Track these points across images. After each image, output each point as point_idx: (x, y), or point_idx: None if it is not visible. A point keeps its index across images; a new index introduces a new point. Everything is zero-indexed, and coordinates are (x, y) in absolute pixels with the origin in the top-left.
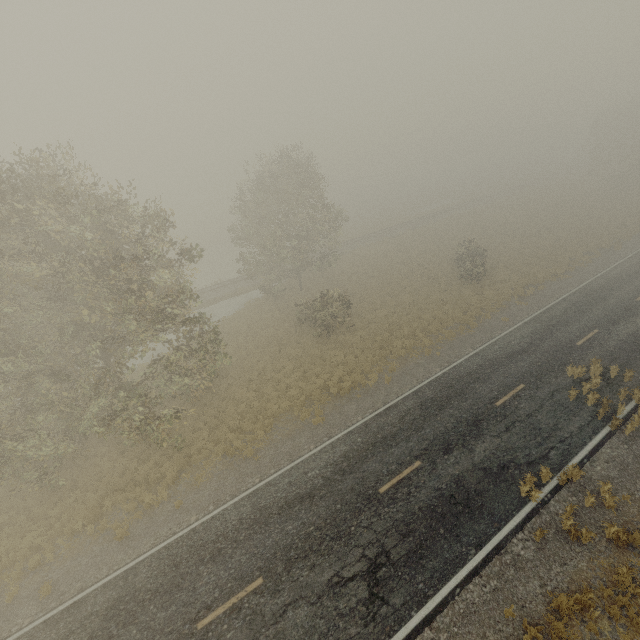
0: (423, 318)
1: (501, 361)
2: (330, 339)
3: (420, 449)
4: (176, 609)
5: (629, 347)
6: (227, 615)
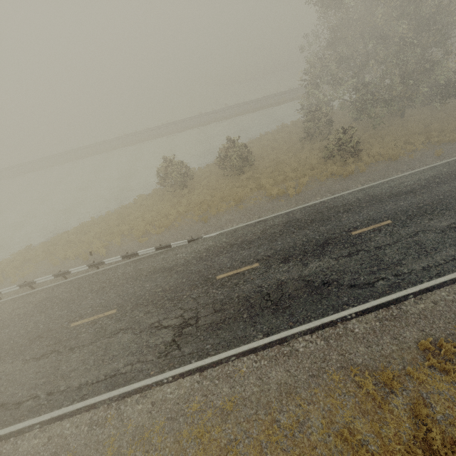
0: None
1: None
2: None
3: None
4: None
5: None
6: None
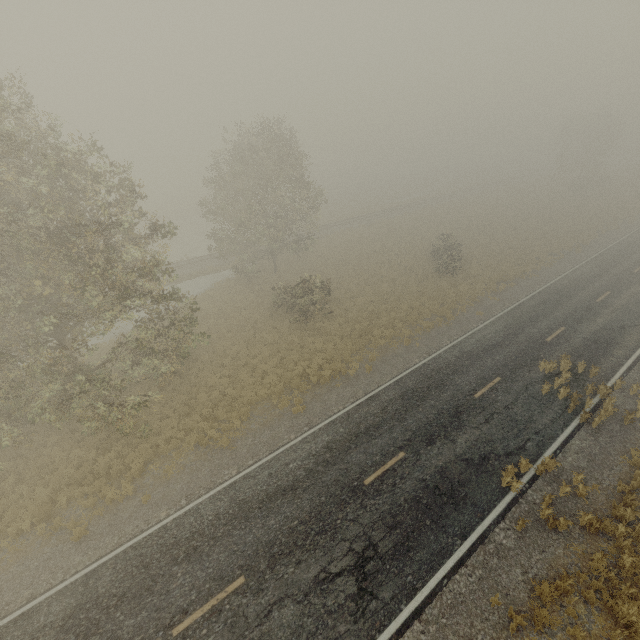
0: (401, 308)
1: (478, 354)
2: (308, 325)
3: (404, 440)
4: (147, 615)
5: (592, 345)
6: (206, 619)
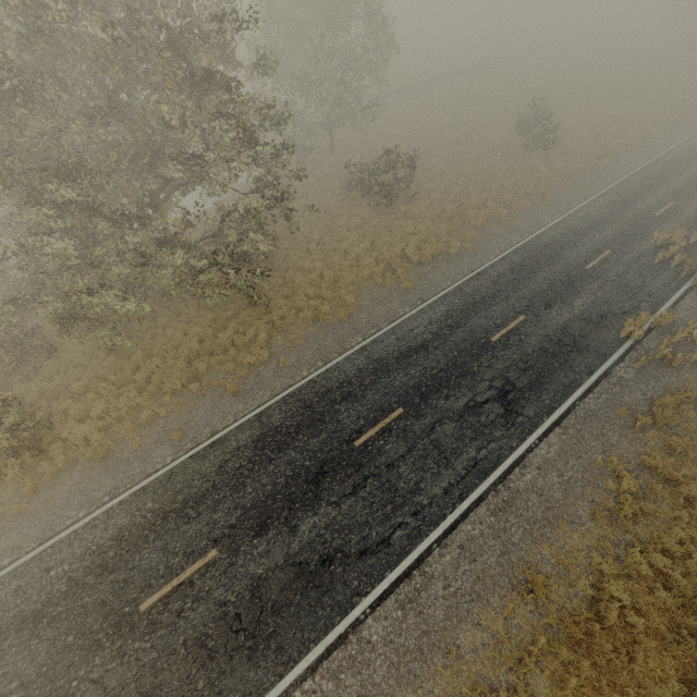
0: (490, 189)
1: (584, 230)
2: (392, 208)
3: (521, 306)
4: (327, 436)
5: None
6: (380, 435)
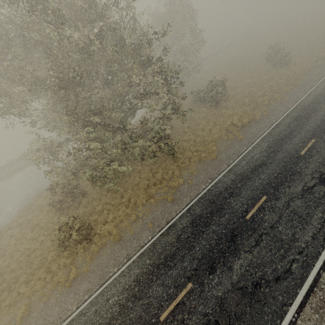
0: (264, 88)
1: None
2: (219, 106)
3: (310, 135)
4: (229, 215)
5: None
6: (258, 211)
